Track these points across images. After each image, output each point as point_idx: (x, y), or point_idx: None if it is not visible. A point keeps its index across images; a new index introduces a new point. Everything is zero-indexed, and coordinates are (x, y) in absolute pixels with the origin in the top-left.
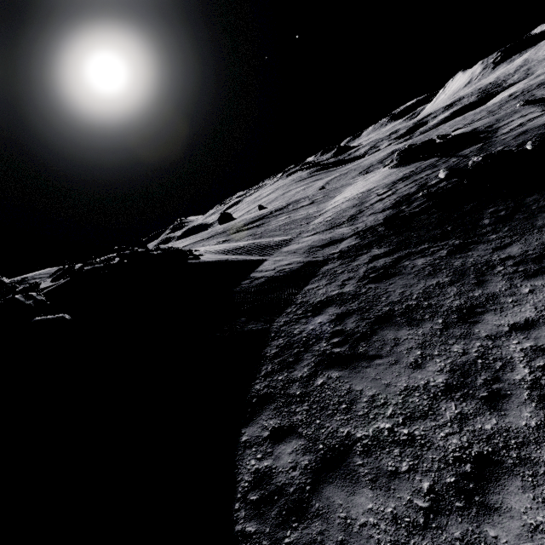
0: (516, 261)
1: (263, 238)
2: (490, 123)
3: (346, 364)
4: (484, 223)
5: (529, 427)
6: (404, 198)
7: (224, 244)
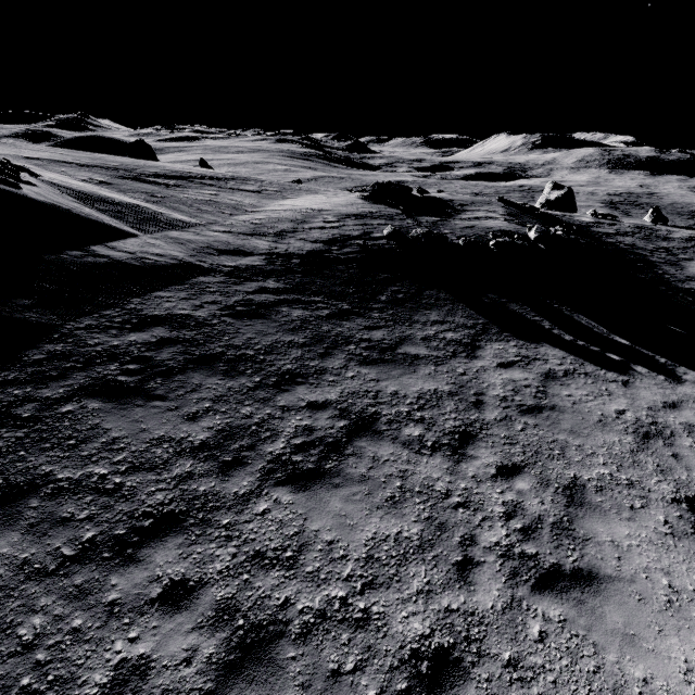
0: (369, 346)
1: (161, 205)
2: (466, 202)
3: (119, 396)
4: (381, 299)
5: (236, 495)
6: (343, 239)
7: (94, 187)
